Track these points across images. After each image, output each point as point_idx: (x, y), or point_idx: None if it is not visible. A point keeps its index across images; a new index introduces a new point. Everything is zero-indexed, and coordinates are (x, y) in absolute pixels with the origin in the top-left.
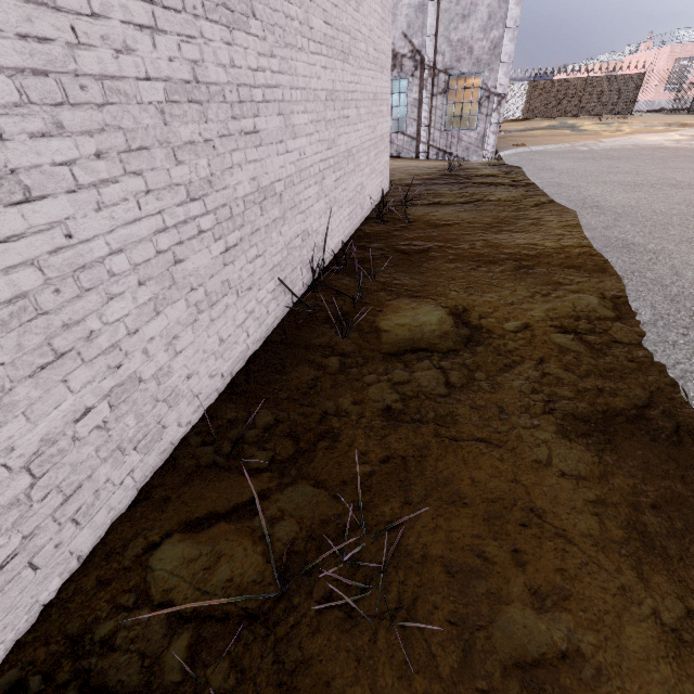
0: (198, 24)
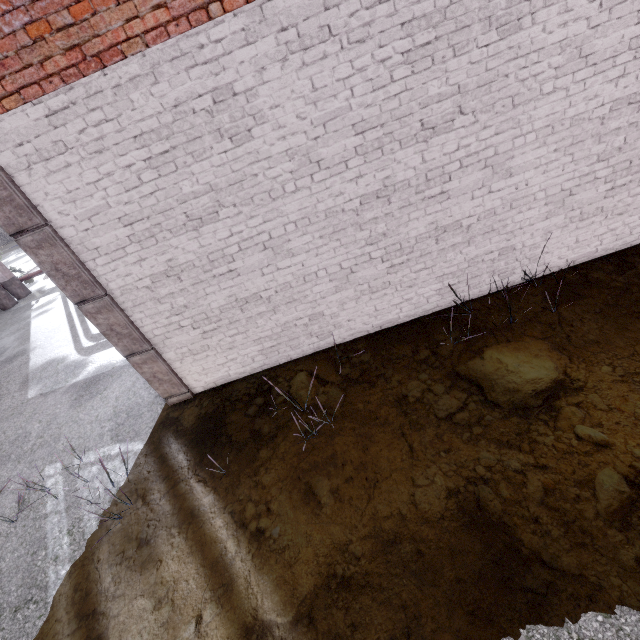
0: (394, 155)
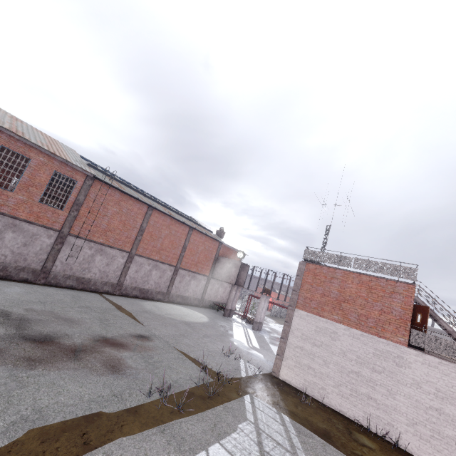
0: (363, 368)
